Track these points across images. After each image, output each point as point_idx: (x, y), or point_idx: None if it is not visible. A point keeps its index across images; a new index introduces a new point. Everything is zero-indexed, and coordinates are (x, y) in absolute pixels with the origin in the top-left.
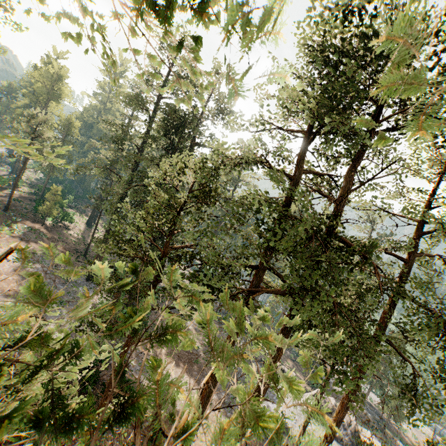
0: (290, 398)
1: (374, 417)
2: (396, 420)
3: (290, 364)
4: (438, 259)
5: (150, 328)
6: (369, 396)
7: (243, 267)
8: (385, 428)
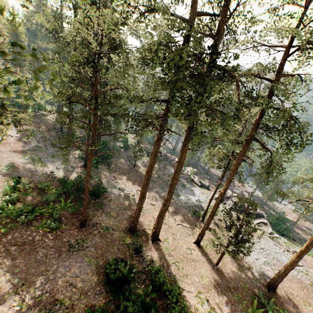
0: (204, 194)
1: (258, 202)
2: (270, 201)
3: (207, 181)
4: (299, 80)
5: (114, 168)
6: (257, 193)
7: (153, 101)
8: (264, 206)
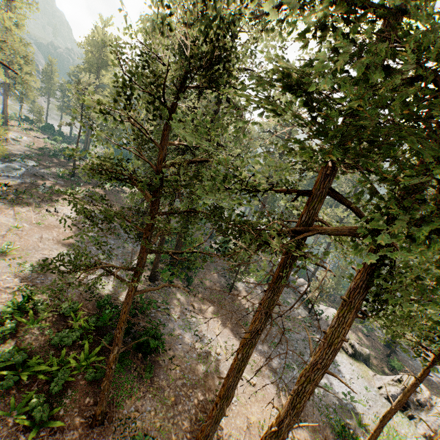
0: (361, 379)
1: None
2: None
3: (362, 339)
4: None
5: (197, 286)
6: None
7: (280, 192)
8: None
